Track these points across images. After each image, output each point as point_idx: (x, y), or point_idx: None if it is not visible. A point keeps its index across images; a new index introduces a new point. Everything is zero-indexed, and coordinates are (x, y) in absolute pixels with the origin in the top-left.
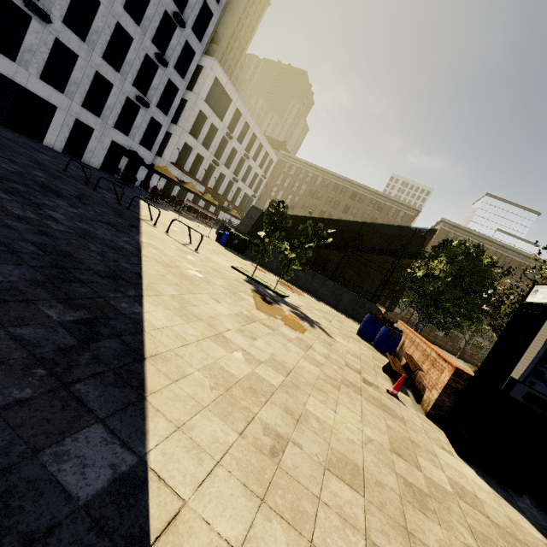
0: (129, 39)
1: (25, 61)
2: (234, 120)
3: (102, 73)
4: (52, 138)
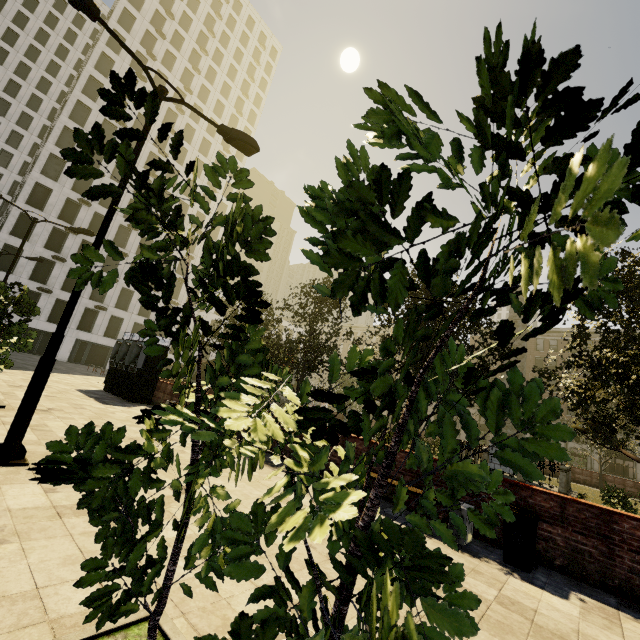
0: None
1: (96, 331)
2: None
3: (138, 322)
4: None
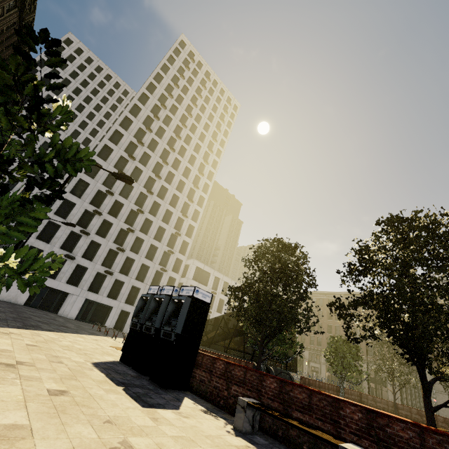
0: (148, 268)
1: (102, 292)
2: (216, 283)
3: (135, 285)
4: (109, 323)
